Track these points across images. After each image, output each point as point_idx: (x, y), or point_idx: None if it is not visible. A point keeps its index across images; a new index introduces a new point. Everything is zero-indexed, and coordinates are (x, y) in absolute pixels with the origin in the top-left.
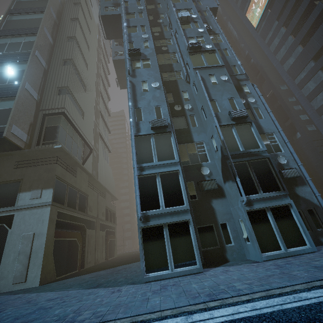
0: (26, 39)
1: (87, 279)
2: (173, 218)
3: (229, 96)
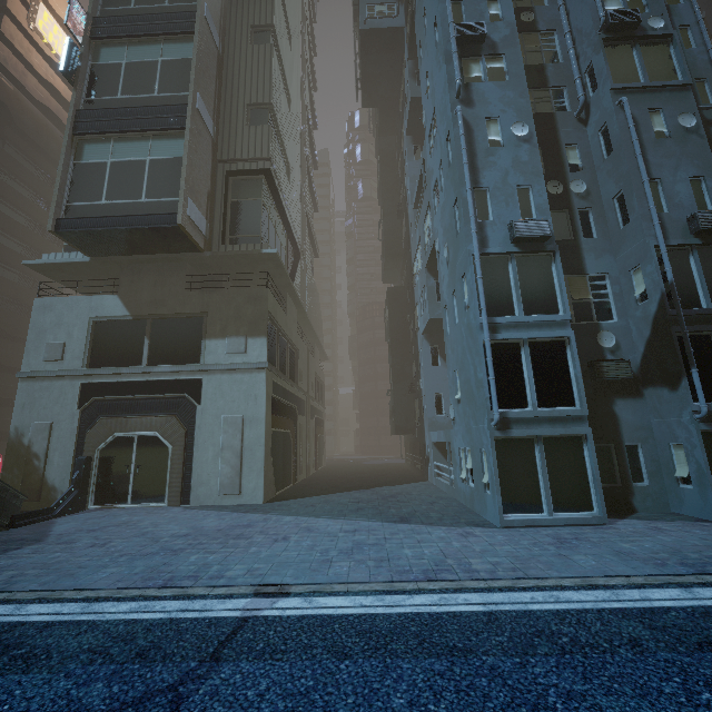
0: None
1: (353, 505)
2: (556, 429)
3: (694, 171)
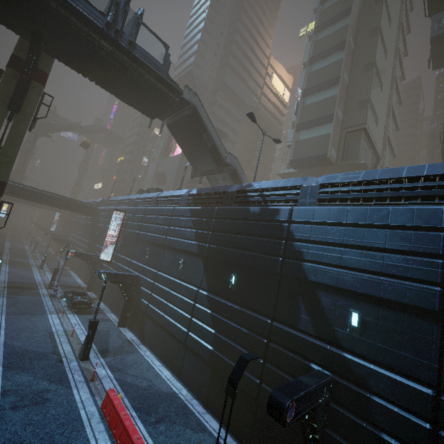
0: (333, 60)
1: None
2: None
3: None
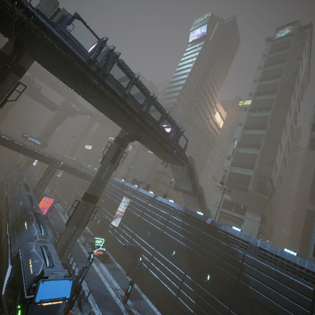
0: (258, 132)
1: None
2: None
3: None
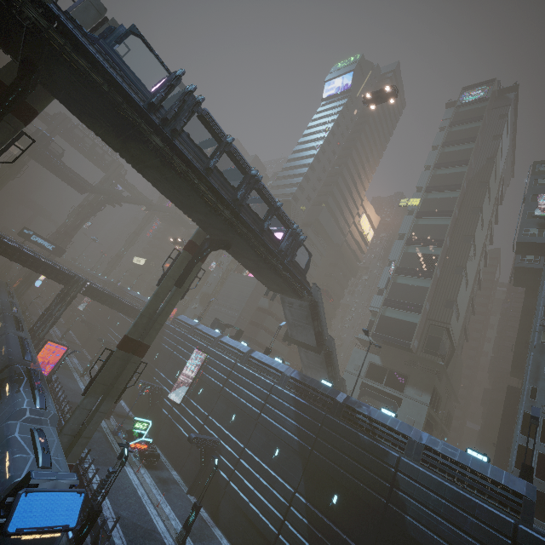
0: (429, 251)
1: None
2: (539, 487)
3: None
